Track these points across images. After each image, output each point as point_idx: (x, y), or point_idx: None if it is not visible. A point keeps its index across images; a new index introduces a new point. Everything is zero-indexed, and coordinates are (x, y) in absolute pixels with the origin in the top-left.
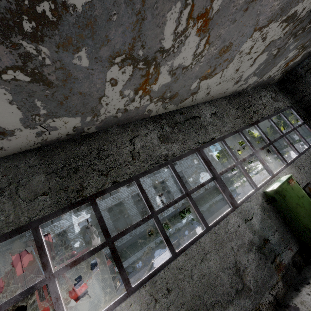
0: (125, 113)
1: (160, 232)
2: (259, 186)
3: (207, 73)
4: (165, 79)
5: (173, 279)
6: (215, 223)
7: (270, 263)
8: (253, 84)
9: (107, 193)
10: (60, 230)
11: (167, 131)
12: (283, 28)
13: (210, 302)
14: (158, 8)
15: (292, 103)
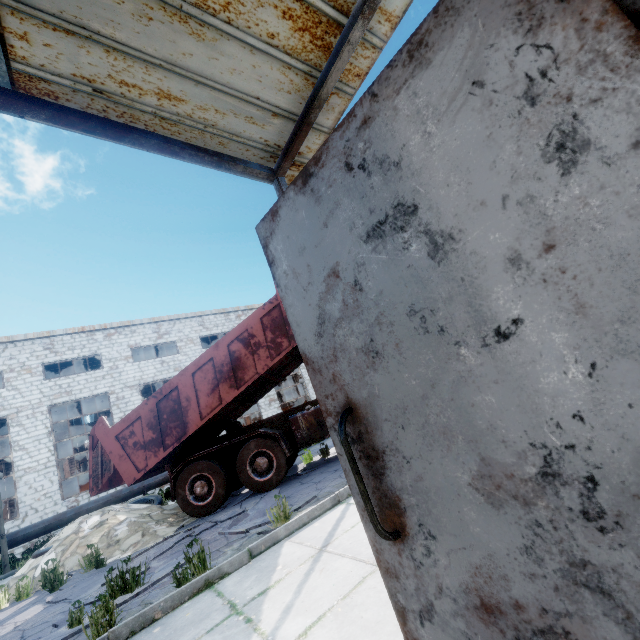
0: None
1: None
2: None
3: None
4: None
5: None
6: None
7: None
8: None
9: None
10: (172, 373)
11: None
12: None
13: None
14: None
15: None
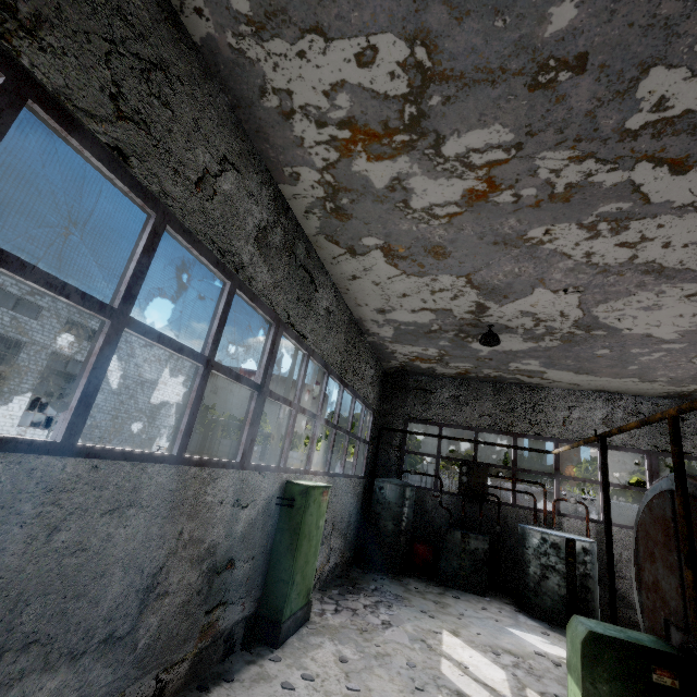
0: (279, 115)
1: (93, 366)
2: (288, 468)
3: (396, 250)
4: (381, 177)
5: (2, 499)
6: (198, 462)
7: (205, 611)
8: (378, 340)
9: (77, 139)
10: None
11: (275, 240)
12: (468, 311)
13: (28, 632)
14: (508, 103)
15: (378, 409)
